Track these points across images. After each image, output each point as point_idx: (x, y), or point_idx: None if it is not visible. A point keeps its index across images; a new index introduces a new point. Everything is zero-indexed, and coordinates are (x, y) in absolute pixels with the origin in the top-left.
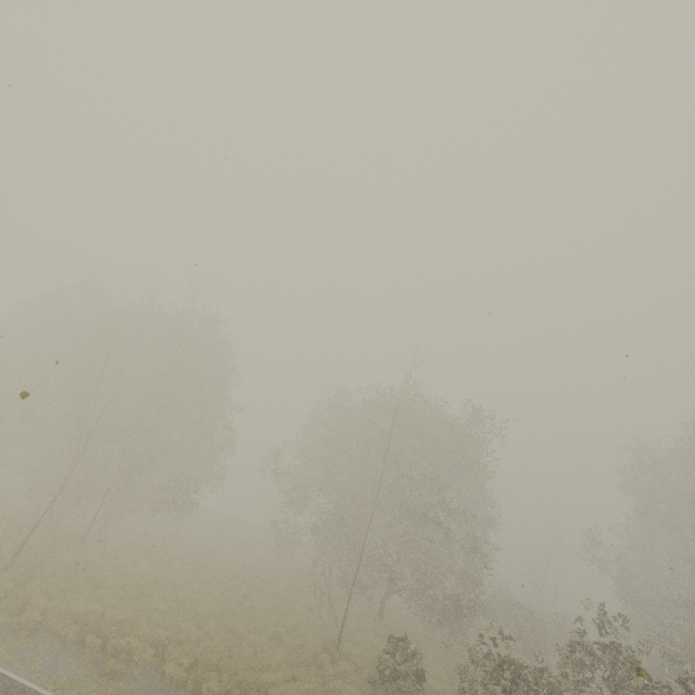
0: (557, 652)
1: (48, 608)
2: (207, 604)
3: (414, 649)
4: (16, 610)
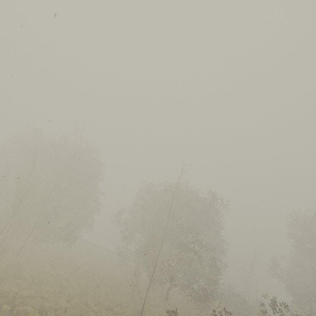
0: None
1: None
2: (75, 289)
3: None
4: None
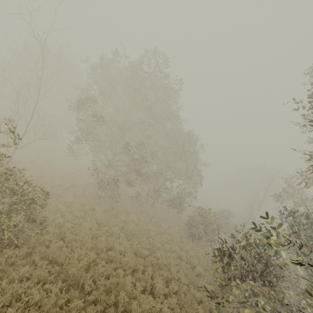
0: None
1: None
2: None
3: None
4: None
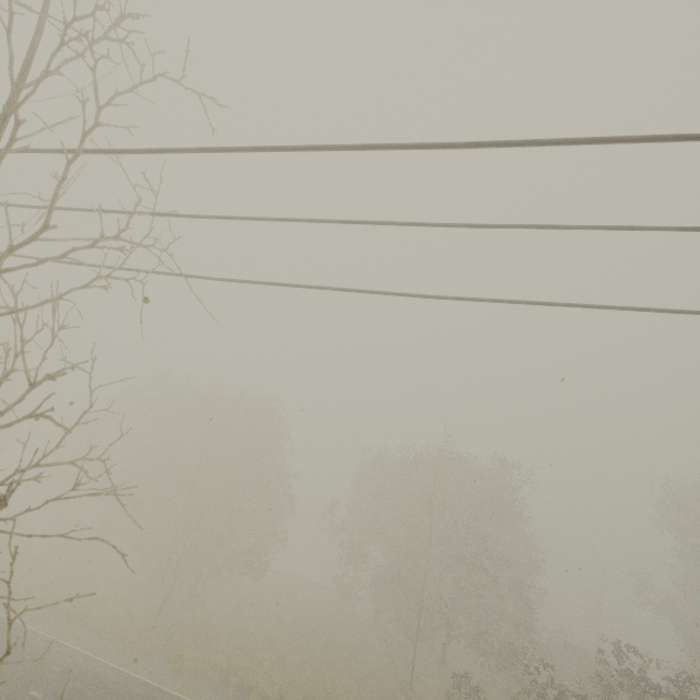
0: (594, 678)
1: (193, 658)
2: (299, 653)
3: (476, 684)
4: (173, 660)
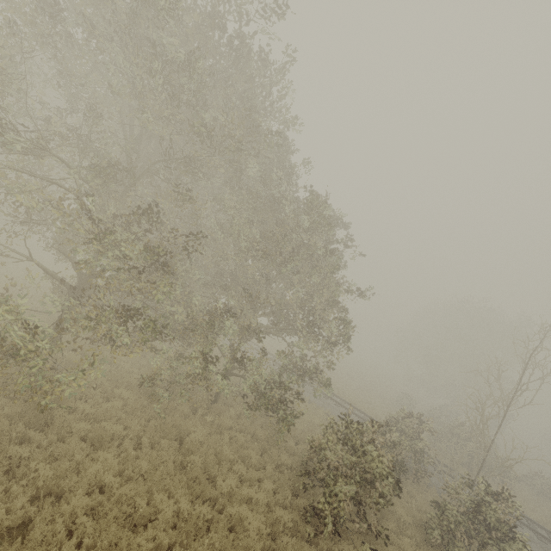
0: None
1: None
2: None
3: None
4: None
